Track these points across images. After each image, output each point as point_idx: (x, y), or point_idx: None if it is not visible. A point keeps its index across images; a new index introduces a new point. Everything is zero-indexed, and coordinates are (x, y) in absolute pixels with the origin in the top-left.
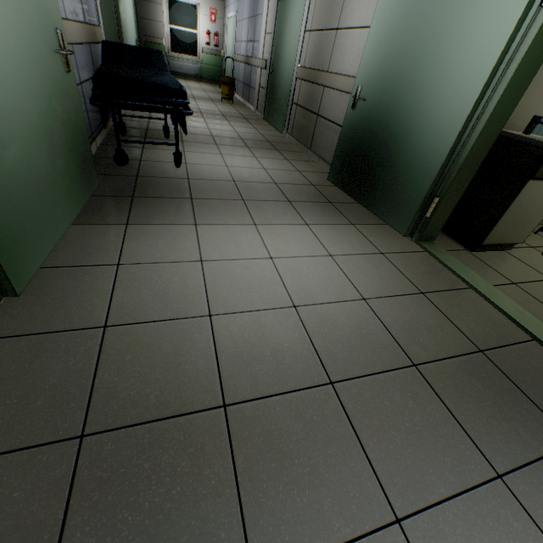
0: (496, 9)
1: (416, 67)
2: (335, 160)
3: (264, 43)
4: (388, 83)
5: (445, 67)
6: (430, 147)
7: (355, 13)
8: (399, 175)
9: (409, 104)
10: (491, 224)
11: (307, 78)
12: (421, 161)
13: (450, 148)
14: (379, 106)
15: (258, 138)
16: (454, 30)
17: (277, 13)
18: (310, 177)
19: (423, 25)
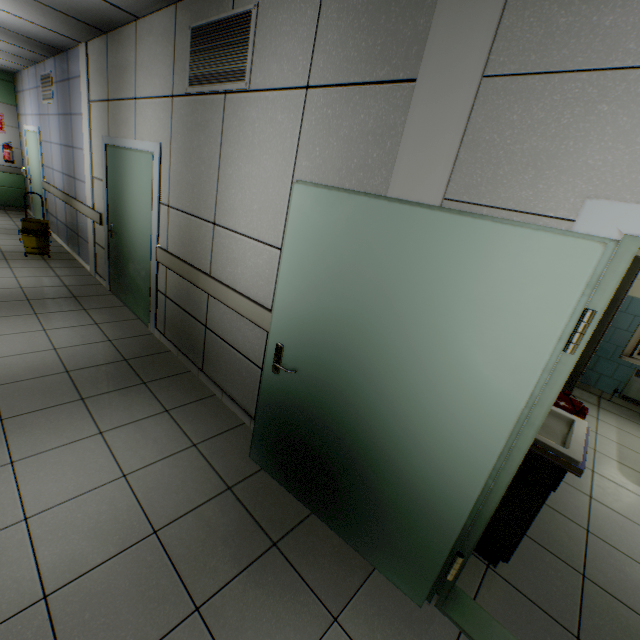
0: (500, 337)
1: (377, 358)
2: (259, 434)
3: (93, 188)
4: (331, 360)
5: (431, 380)
6: (435, 487)
7: (241, 215)
8: (386, 505)
9: (378, 407)
10: (515, 538)
11: (177, 270)
12: (423, 501)
13: (472, 503)
14: (323, 387)
15: (103, 356)
16: (432, 334)
17: (109, 160)
18: (220, 458)
19: (376, 305)
